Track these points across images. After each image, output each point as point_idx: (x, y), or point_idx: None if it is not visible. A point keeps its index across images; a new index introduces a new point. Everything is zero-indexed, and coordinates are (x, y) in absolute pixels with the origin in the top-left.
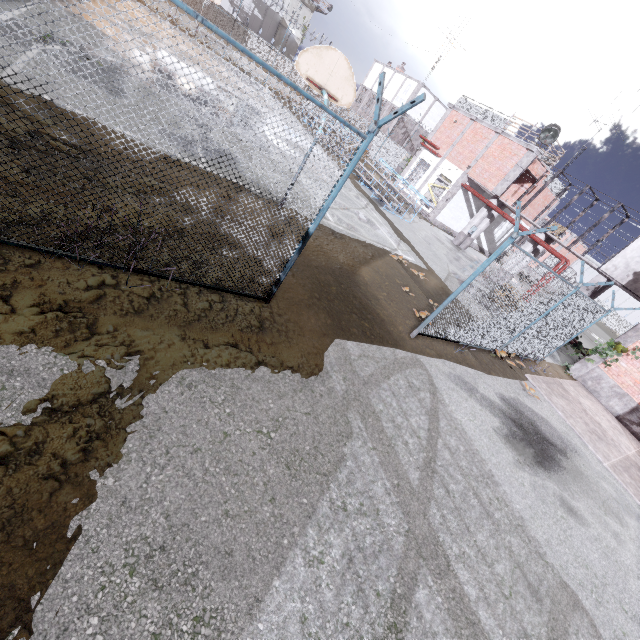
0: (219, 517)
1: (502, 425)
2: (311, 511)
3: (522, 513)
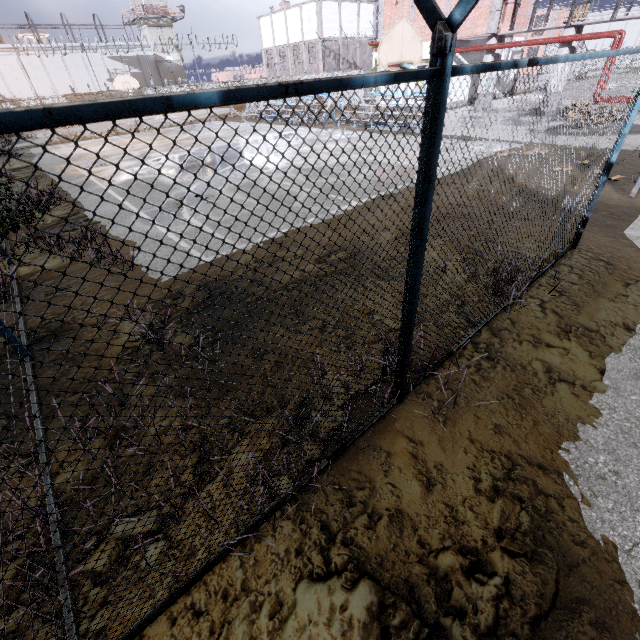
0: None
1: None
2: None
3: None
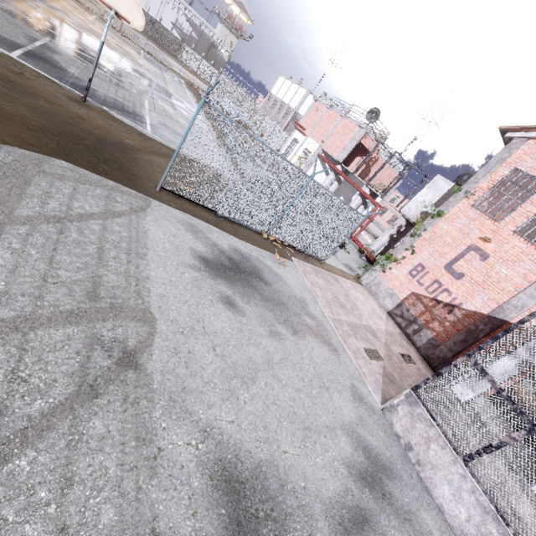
0: None
1: (208, 253)
2: None
3: (153, 277)
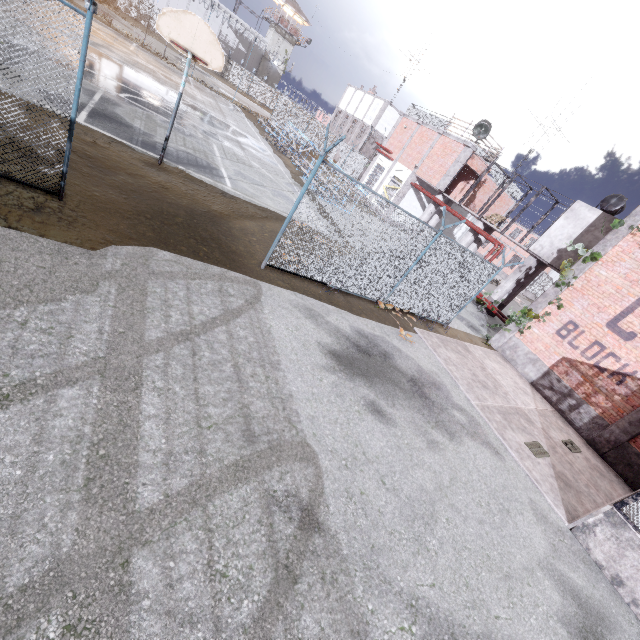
0: None
1: (335, 344)
2: None
3: (295, 393)
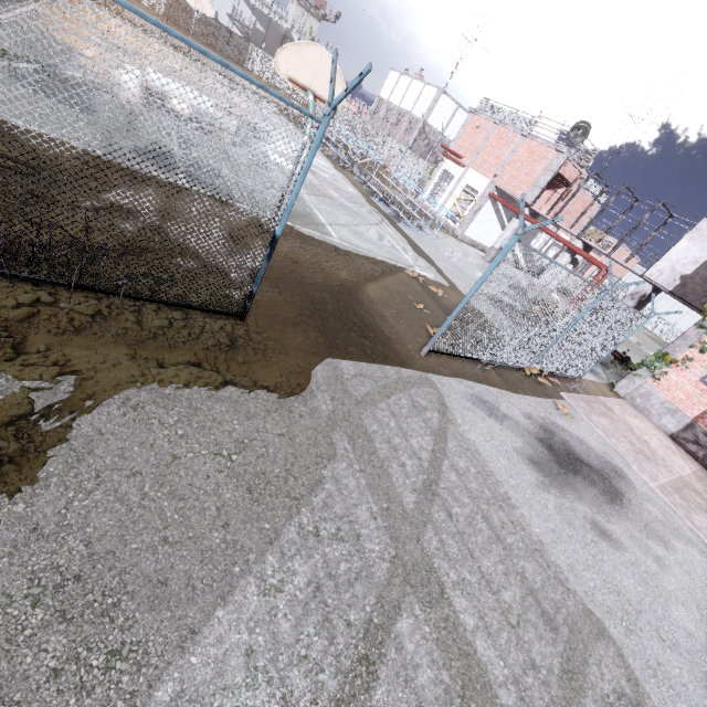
0: (155, 544)
1: (526, 445)
2: (274, 537)
3: (542, 537)
